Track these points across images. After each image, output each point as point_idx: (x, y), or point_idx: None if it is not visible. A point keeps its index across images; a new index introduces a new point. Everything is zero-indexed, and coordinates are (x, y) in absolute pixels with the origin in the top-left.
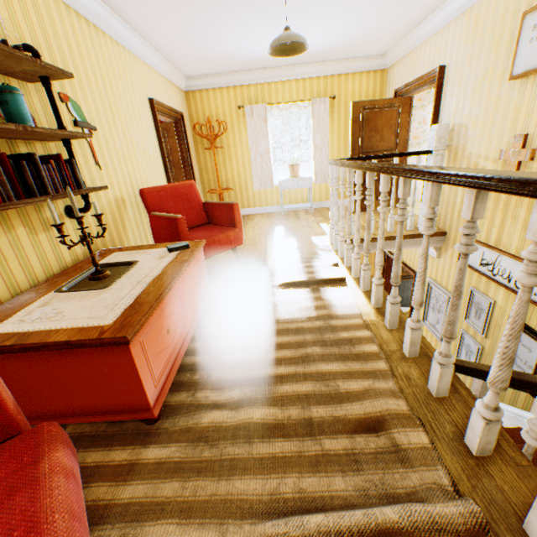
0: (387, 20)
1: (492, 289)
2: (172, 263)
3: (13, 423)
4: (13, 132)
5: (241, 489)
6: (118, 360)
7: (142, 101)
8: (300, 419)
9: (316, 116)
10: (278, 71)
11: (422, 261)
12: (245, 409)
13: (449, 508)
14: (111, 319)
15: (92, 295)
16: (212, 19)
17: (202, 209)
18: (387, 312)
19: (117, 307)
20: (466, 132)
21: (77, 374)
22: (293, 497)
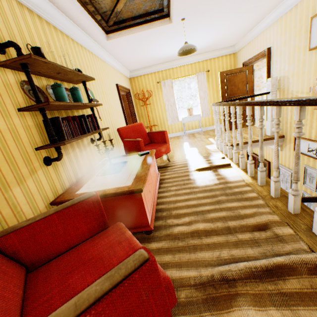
0: (235, 29)
1: None
2: (144, 160)
3: (107, 222)
4: (78, 106)
5: (202, 256)
6: (136, 201)
7: (113, 86)
8: (223, 227)
9: (199, 81)
10: (177, 62)
11: (275, 145)
12: (194, 224)
13: (309, 255)
14: (129, 183)
15: (114, 176)
16: (146, 43)
17: (147, 136)
18: (258, 176)
19: (129, 179)
20: (288, 80)
21: (117, 209)
22: (228, 258)
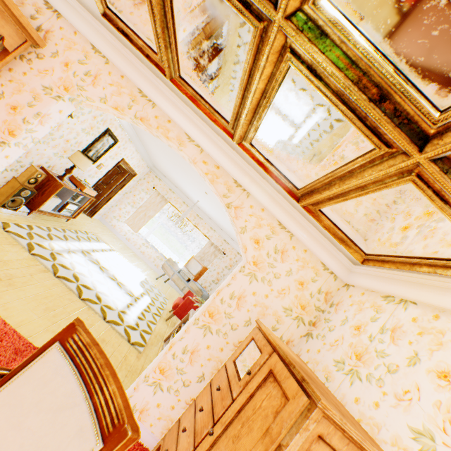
0: None
1: None
2: None
3: None
4: None
5: None
6: None
7: None
8: None
9: None
10: None
11: None
12: None
13: None
14: None
15: None
16: None
17: None
18: None
19: None
20: None
21: None
22: None
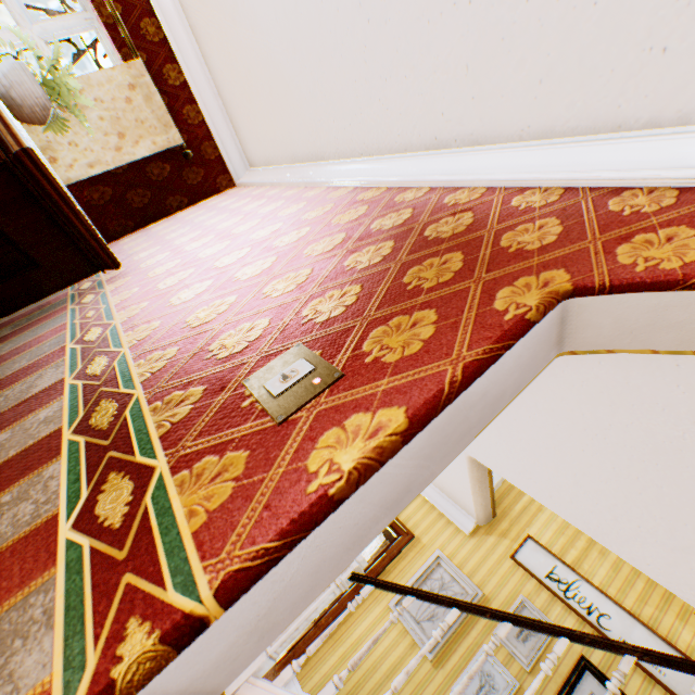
0: None
1: (556, 611)
2: None
3: None
4: None
5: None
6: None
7: None
8: None
9: None
10: None
11: None
12: None
13: None
14: None
15: None
16: None
17: None
18: None
19: None
20: None
21: None
22: None
